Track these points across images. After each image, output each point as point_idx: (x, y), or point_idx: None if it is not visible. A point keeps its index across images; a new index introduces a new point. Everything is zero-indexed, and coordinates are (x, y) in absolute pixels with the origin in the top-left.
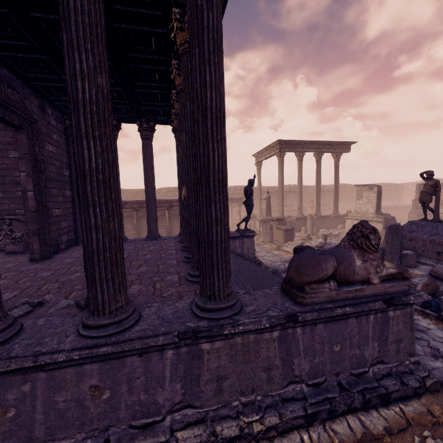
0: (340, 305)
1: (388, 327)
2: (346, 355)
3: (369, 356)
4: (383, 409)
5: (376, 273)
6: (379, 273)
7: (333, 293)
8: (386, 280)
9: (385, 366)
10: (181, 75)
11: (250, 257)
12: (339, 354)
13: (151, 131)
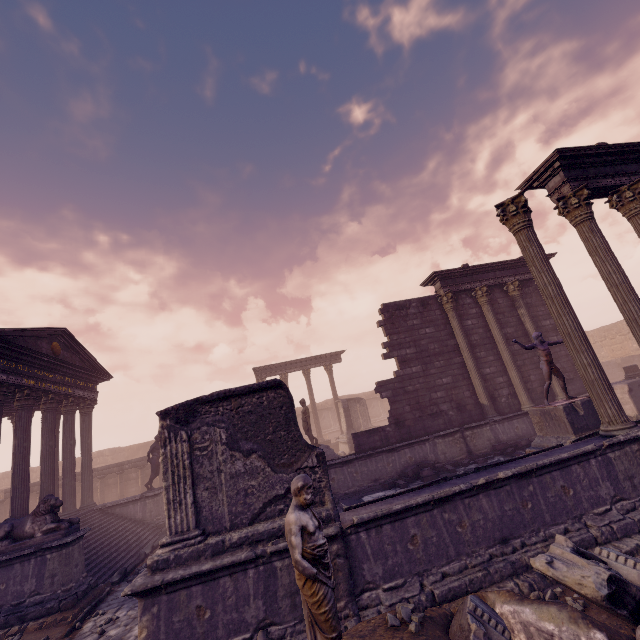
0: (2, 555)
1: (46, 566)
2: (10, 591)
3: (29, 590)
4: (16, 626)
5: (39, 529)
6: (41, 529)
7: (4, 548)
8: (49, 533)
9: (41, 596)
10: (16, 401)
11: (153, 520)
12: (5, 590)
13: (57, 414)
